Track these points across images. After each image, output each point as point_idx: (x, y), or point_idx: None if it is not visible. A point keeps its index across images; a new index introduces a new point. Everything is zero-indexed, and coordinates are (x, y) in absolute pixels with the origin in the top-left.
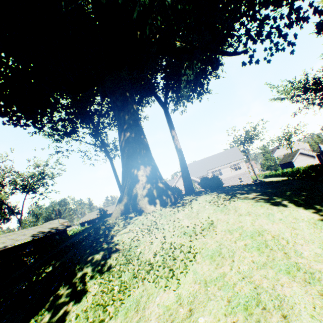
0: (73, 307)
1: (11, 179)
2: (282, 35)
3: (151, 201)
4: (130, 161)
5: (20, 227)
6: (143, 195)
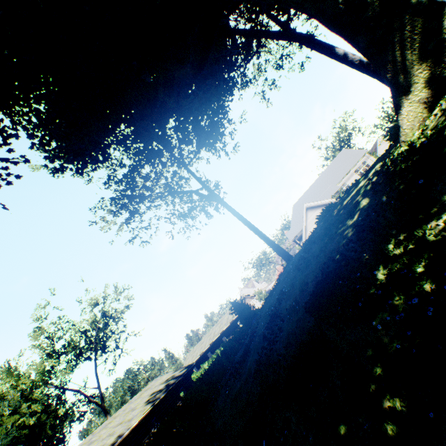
0: None
1: (64, 344)
2: None
3: None
4: None
5: (107, 416)
6: None
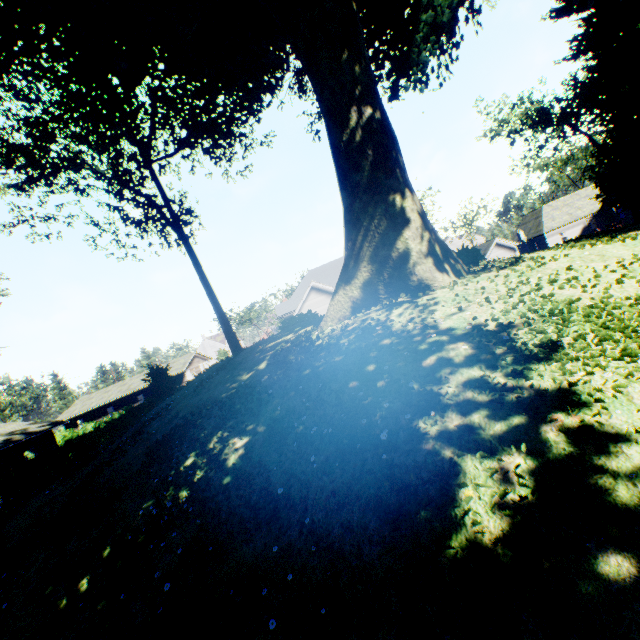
0: (586, 415)
1: None
2: None
3: (438, 265)
4: (383, 177)
5: None
6: (423, 253)
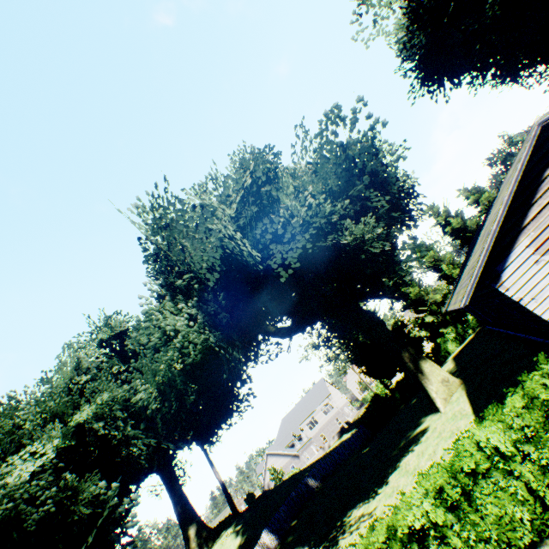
0: None
1: None
2: (239, 411)
3: (200, 548)
4: (184, 526)
5: None
6: (195, 546)
